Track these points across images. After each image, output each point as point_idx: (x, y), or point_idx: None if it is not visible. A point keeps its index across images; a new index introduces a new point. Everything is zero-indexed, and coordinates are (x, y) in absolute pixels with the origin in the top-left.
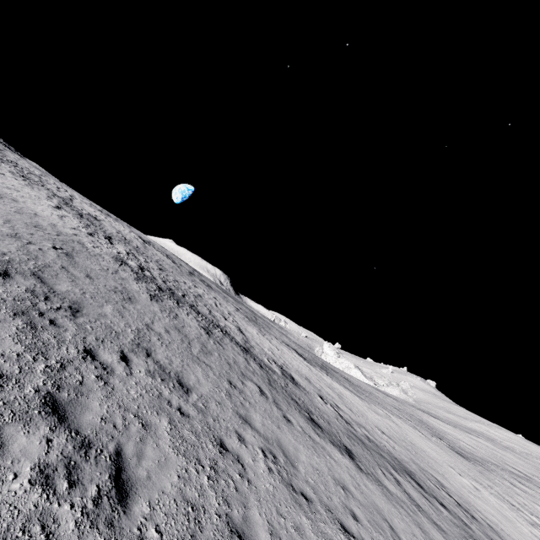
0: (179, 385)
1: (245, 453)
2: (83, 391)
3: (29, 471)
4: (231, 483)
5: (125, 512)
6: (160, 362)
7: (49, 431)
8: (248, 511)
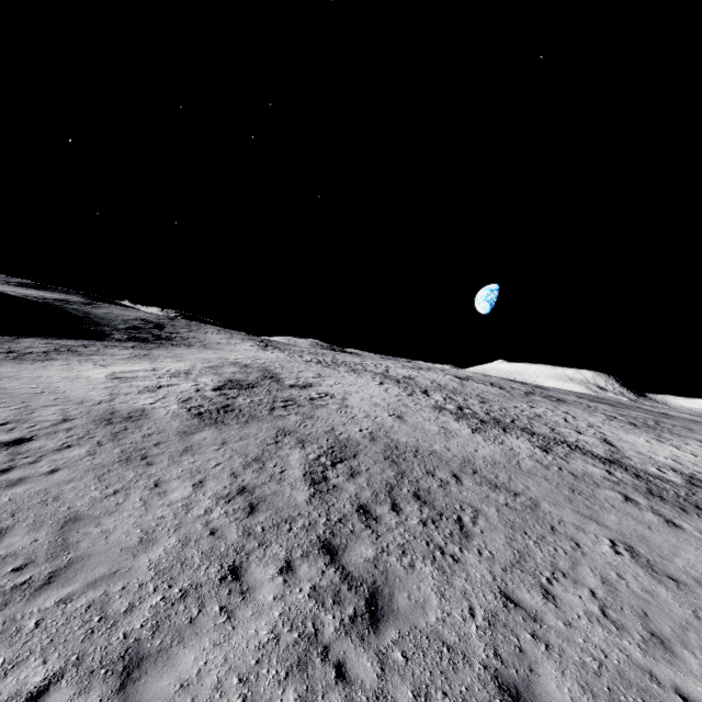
0: (505, 491)
1: (582, 538)
2: (431, 492)
3: (415, 519)
4: (559, 549)
5: (468, 542)
6: (486, 477)
7: (419, 507)
8: (576, 566)
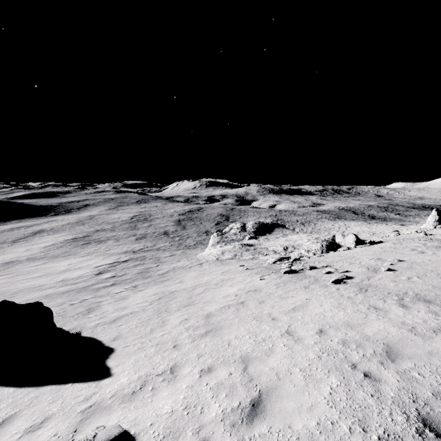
0: None
1: None
2: None
3: None
4: None
5: None
6: None
7: None
8: None
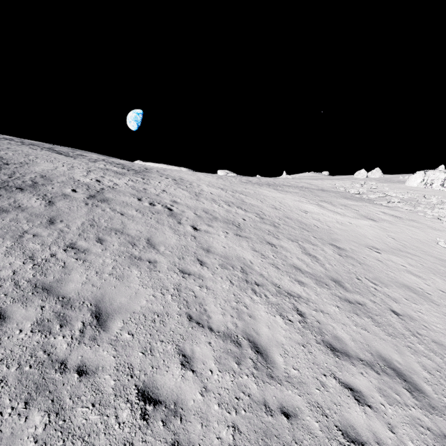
0: None
1: None
2: None
3: None
4: None
5: None
6: None
7: None
8: None
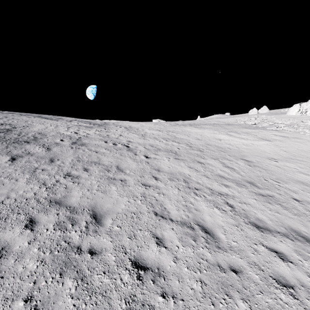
0: None
1: None
2: None
3: None
4: None
5: None
6: None
7: None
8: None
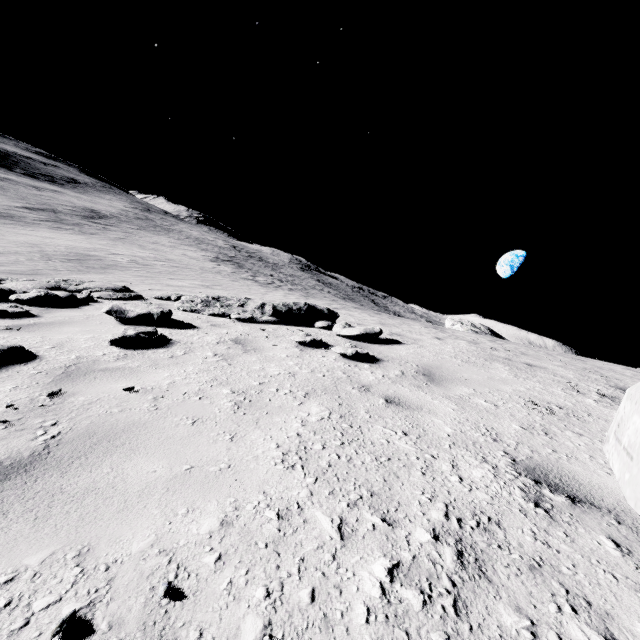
0: None
1: None
2: None
3: None
4: None
5: None
6: None
7: None
8: None
